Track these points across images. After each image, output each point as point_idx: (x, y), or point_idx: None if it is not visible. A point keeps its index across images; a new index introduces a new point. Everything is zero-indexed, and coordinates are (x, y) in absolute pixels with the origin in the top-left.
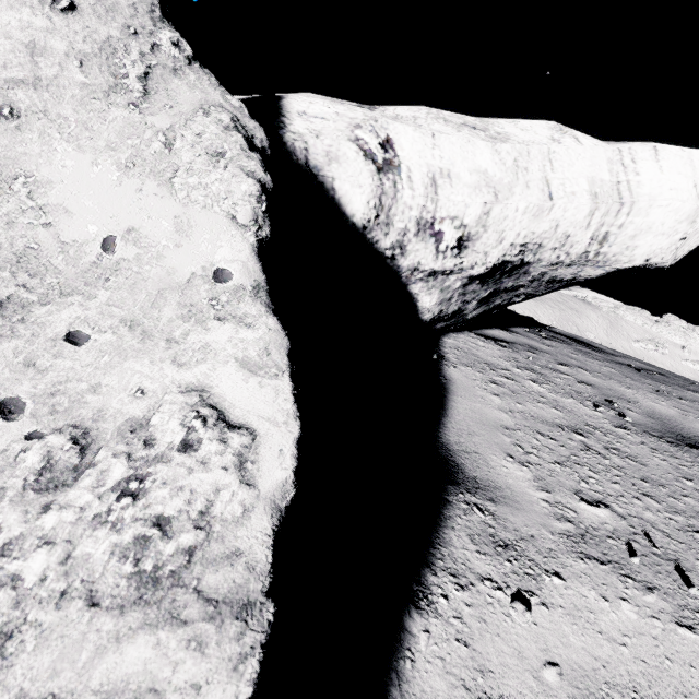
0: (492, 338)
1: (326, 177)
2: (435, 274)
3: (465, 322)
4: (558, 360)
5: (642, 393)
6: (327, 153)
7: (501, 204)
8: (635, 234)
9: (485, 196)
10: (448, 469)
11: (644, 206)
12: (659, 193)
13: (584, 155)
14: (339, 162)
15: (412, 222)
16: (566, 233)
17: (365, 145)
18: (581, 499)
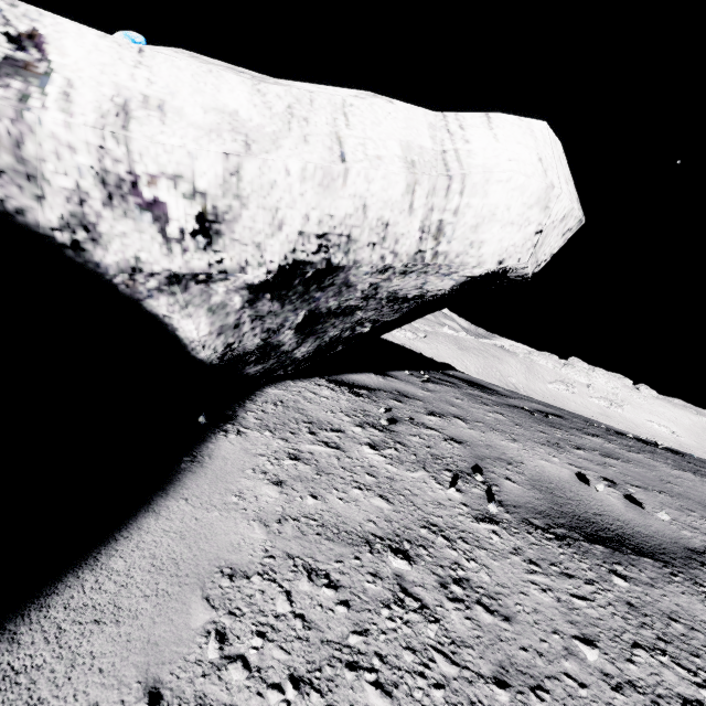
0: (350, 384)
1: None
2: (180, 281)
3: (300, 364)
4: (430, 409)
5: (530, 447)
6: None
7: (257, 159)
8: (476, 223)
9: (227, 143)
10: None
11: (480, 181)
12: (495, 164)
13: (396, 115)
14: None
15: (87, 177)
16: (382, 219)
17: None
18: None
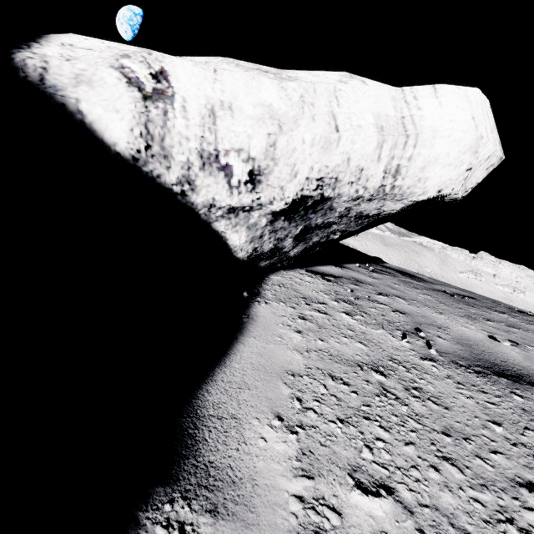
0: (321, 273)
1: (66, 97)
2: (235, 211)
3: (291, 260)
4: (378, 291)
5: (453, 318)
6: (76, 75)
7: (286, 135)
8: (424, 165)
9: (269, 127)
10: (177, 452)
11: (428, 138)
12: (440, 125)
13: (369, 93)
14: (91, 85)
15: (193, 154)
16: (359, 166)
17: (131, 73)
18: (356, 484)
